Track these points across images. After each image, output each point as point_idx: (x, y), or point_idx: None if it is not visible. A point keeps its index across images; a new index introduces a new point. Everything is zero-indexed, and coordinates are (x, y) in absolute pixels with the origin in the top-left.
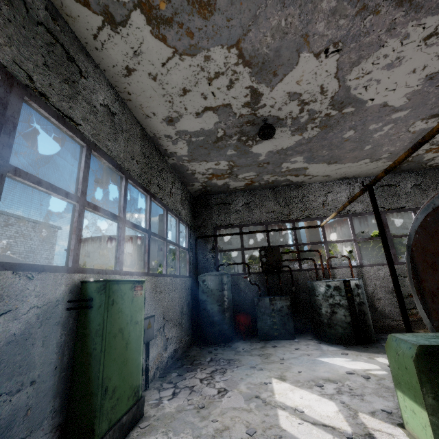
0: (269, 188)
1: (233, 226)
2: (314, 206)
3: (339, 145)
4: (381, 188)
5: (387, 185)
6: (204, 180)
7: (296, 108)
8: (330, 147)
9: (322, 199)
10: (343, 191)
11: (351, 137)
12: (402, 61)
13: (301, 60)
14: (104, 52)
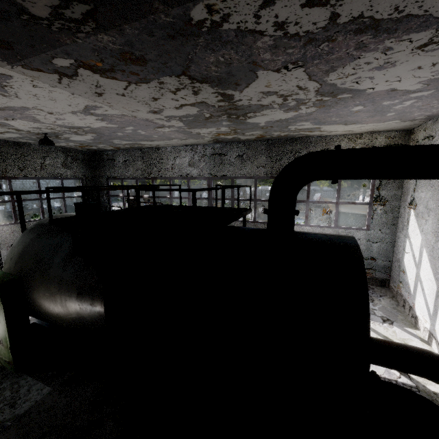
0: (139, 149)
1: (118, 178)
2: (166, 167)
3: (130, 136)
4: (213, 157)
5: (218, 154)
6: (79, 147)
7: (51, 130)
8: (125, 137)
9: (172, 162)
10: (187, 156)
11: (127, 134)
12: (62, 118)
13: (3, 121)
14: None
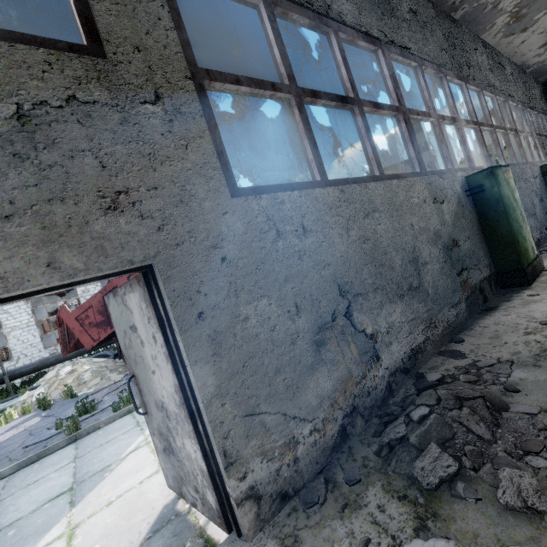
0: None
1: None
2: None
3: None
4: None
5: None
6: None
7: None
8: None
9: None
10: None
11: None
12: None
13: None
14: (510, 45)
